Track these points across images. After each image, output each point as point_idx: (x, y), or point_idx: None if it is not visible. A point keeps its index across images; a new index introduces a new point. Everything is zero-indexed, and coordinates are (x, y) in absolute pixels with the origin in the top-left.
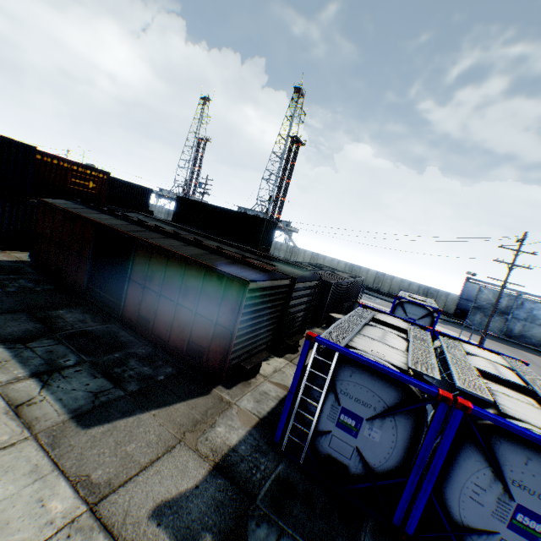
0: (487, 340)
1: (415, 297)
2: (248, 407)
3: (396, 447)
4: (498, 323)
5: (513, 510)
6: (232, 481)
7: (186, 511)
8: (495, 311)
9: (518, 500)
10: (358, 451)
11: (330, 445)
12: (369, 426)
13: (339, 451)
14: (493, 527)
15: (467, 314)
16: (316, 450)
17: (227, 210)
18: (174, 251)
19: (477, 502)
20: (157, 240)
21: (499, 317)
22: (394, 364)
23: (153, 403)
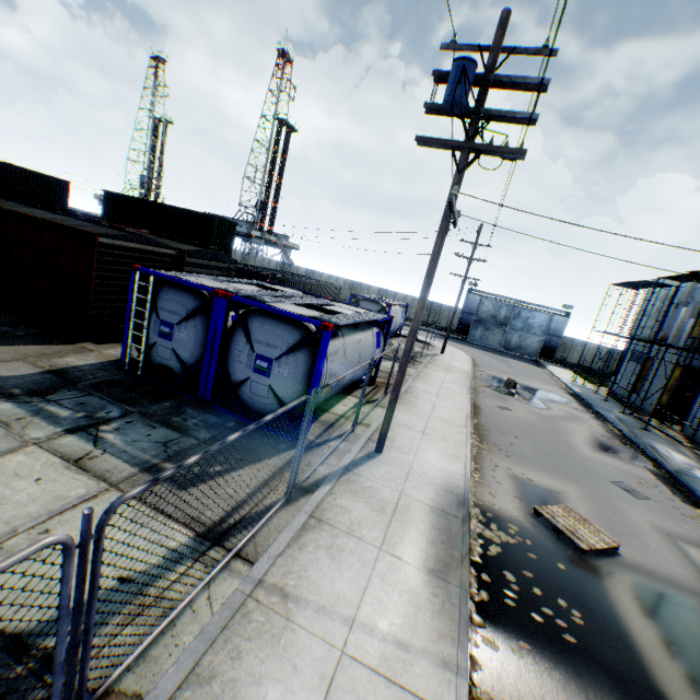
0: (478, 350)
1: (383, 299)
2: (114, 353)
3: (198, 342)
4: (498, 335)
5: (255, 359)
6: (62, 377)
7: (4, 382)
8: (496, 323)
9: (257, 352)
10: (174, 352)
11: (158, 355)
12: (179, 329)
13: (164, 357)
14: (248, 376)
15: (469, 329)
16: (153, 365)
17: (171, 208)
18: (29, 214)
19: (240, 363)
20: (16, 207)
21: (499, 329)
22: (204, 284)
23: (3, 343)
